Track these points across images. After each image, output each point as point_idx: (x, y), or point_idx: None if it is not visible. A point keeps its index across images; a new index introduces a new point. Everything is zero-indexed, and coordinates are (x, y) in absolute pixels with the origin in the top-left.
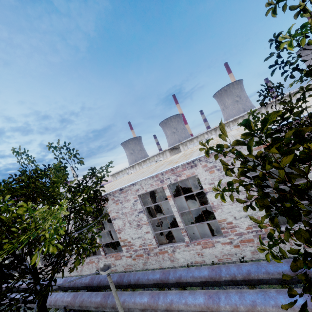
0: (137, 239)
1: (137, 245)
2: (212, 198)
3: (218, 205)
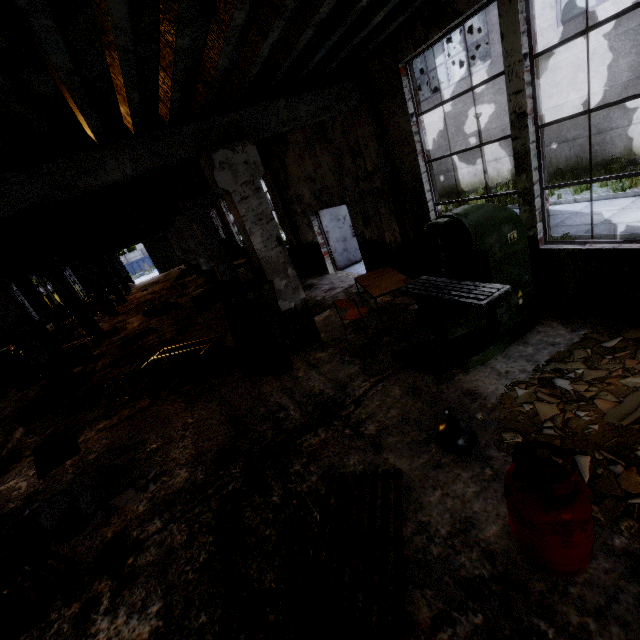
0: None
1: None
2: None
3: None
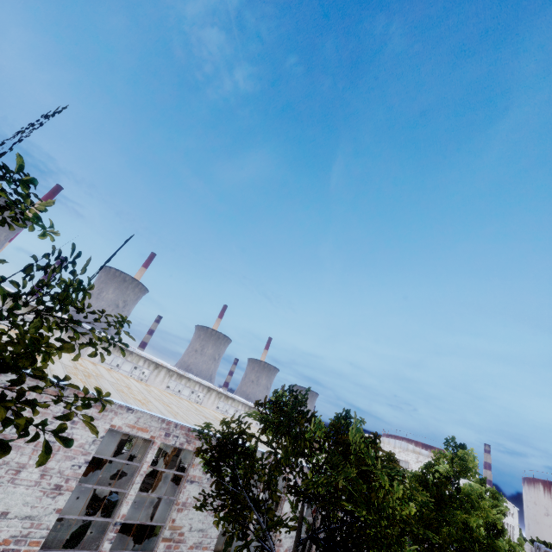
0: (196, 532)
1: (189, 545)
2: (285, 508)
3: (284, 517)
